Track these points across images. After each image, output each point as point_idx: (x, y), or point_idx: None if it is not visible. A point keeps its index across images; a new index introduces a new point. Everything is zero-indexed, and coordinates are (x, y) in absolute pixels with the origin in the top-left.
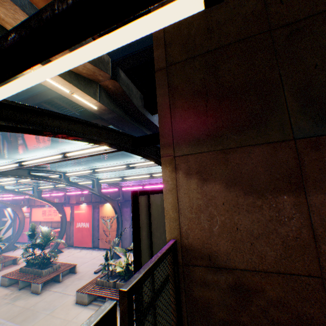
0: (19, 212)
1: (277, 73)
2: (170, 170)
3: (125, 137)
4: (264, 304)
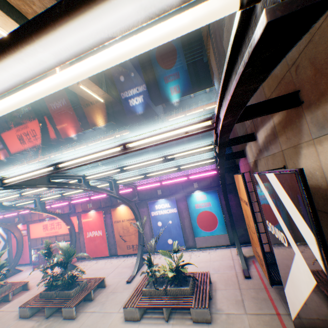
0: (15, 231)
1: None
2: None
3: None
4: None
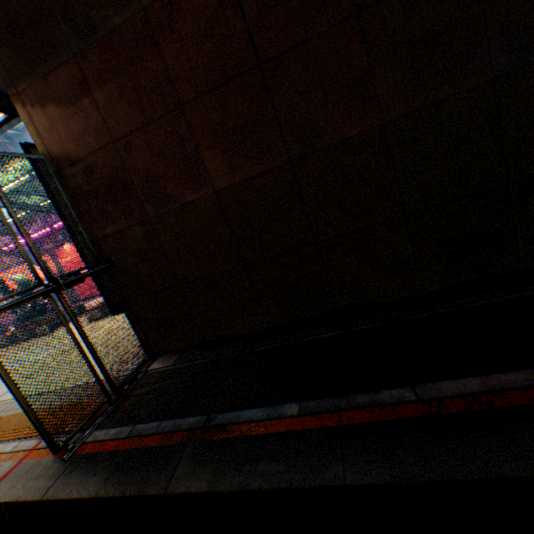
0: None
1: (48, 0)
2: (22, 107)
3: (3, 98)
4: (101, 172)
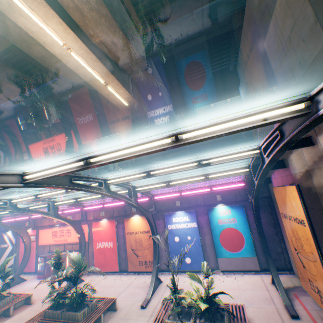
0: (24, 236)
1: None
2: None
3: None
4: None
